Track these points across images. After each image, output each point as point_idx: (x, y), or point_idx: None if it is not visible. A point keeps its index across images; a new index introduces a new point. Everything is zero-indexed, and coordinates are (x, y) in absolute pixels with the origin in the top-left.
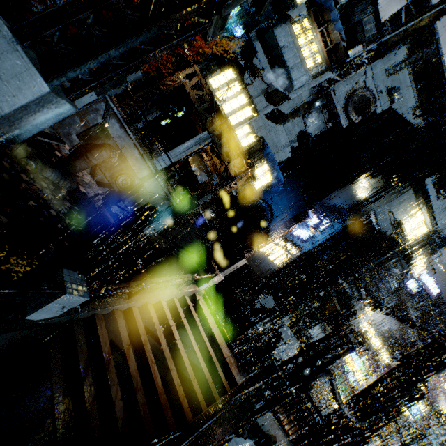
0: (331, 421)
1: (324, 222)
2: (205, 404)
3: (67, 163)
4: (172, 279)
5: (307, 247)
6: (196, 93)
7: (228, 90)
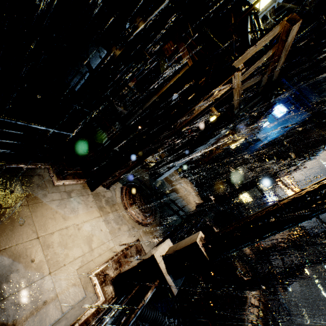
0: (272, 257)
1: (282, 106)
2: (261, 320)
3: (142, 317)
4: (258, 324)
5: (263, 141)
6: (247, 85)
7: (311, 24)
